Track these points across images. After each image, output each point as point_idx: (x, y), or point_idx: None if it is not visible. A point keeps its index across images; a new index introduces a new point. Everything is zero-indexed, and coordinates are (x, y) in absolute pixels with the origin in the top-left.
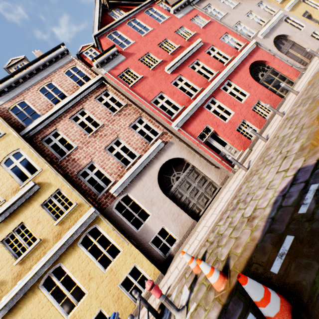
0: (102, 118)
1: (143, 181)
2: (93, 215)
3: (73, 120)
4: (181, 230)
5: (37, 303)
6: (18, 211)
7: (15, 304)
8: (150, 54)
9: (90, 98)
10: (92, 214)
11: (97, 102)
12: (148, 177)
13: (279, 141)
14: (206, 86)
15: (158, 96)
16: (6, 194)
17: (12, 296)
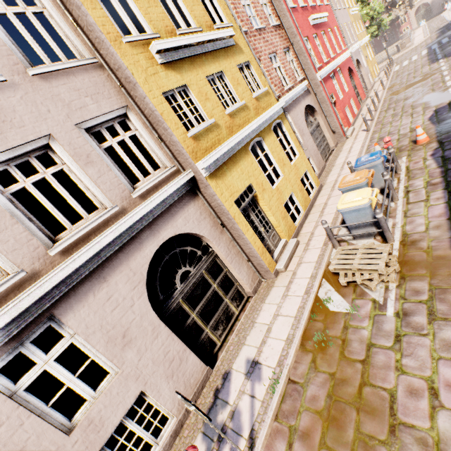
0: (263, 20)
1: (296, 110)
2: (281, 109)
3: None
4: (319, 165)
5: (250, 164)
6: (217, 54)
7: (233, 155)
8: None
9: None
10: (280, 108)
11: None
12: (299, 109)
13: (391, 116)
14: (330, 60)
15: (305, 39)
16: (200, 22)
17: (237, 141)
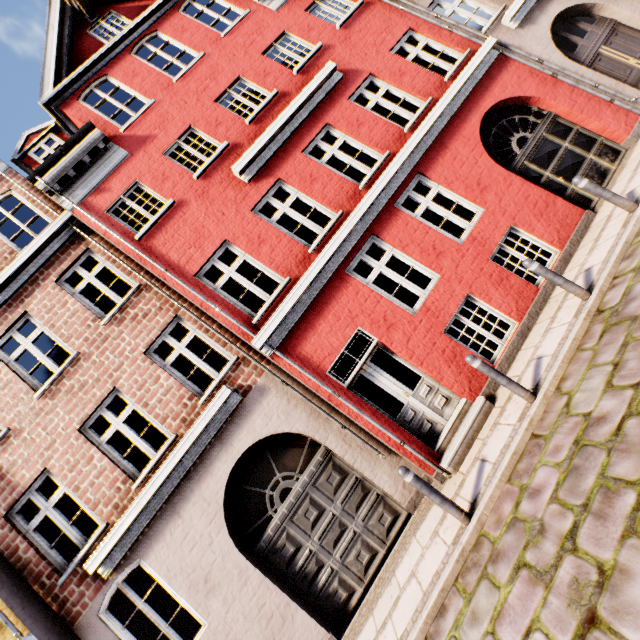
0: (74, 338)
1: (183, 518)
2: None
3: (2, 350)
4: None
5: None
6: None
7: None
8: (196, 131)
9: (44, 283)
10: None
11: (63, 290)
12: (197, 505)
13: (573, 438)
14: (352, 204)
15: (217, 256)
16: None
17: None
